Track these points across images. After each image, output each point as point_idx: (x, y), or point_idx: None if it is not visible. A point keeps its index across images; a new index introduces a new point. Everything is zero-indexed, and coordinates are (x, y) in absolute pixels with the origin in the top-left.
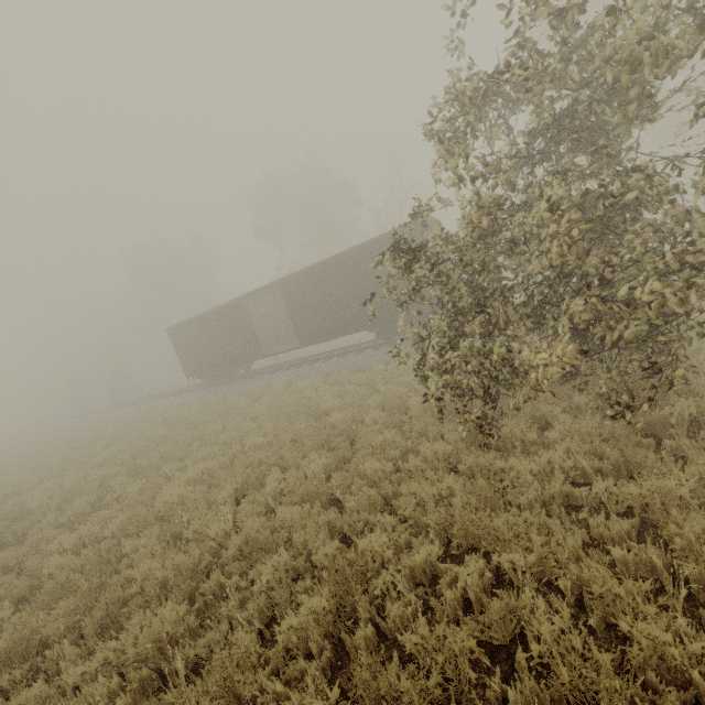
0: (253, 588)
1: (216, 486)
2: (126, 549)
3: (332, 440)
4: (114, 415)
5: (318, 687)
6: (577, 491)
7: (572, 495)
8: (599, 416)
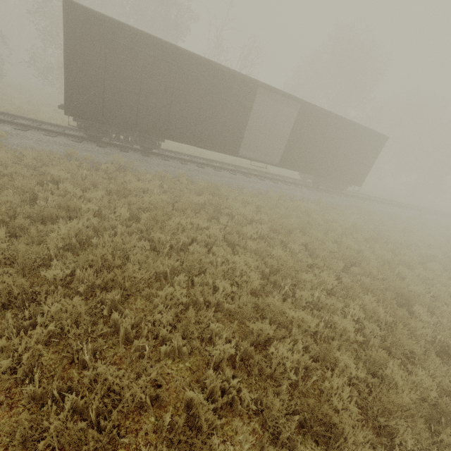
0: None
1: None
2: None
3: None
4: None
5: None
6: None
7: None
8: None
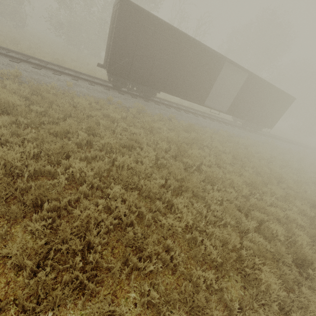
0: None
1: None
2: None
3: None
4: None
5: None
6: None
7: None
8: None
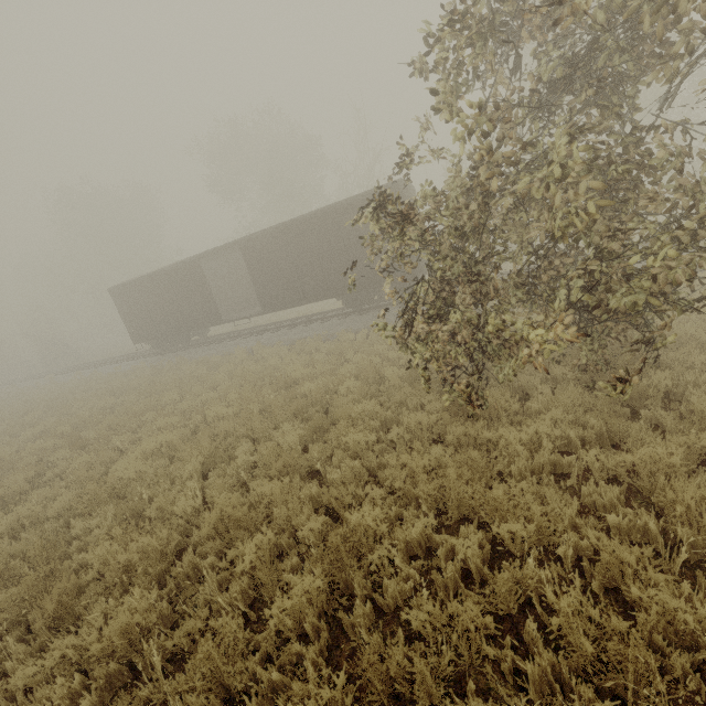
0: (236, 570)
1: (177, 459)
2: (76, 530)
3: (304, 410)
4: (47, 383)
5: (321, 673)
6: (565, 460)
7: (559, 463)
8: (580, 387)
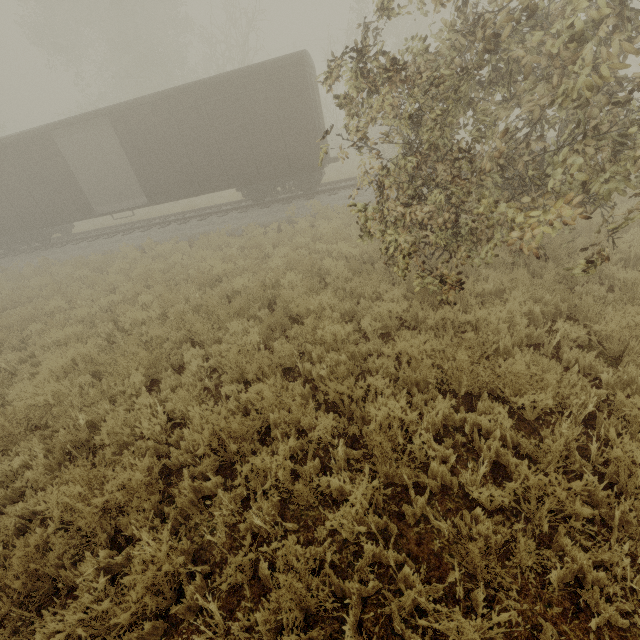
0: (266, 486)
1: (100, 374)
2: None
3: (246, 307)
4: None
5: (421, 570)
6: (538, 333)
7: (531, 336)
8: (526, 269)
